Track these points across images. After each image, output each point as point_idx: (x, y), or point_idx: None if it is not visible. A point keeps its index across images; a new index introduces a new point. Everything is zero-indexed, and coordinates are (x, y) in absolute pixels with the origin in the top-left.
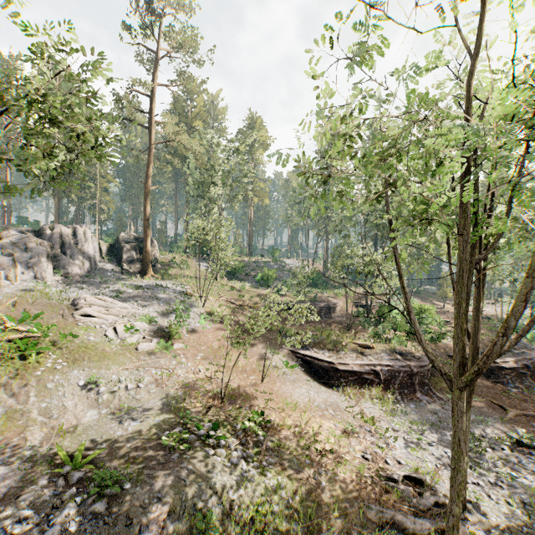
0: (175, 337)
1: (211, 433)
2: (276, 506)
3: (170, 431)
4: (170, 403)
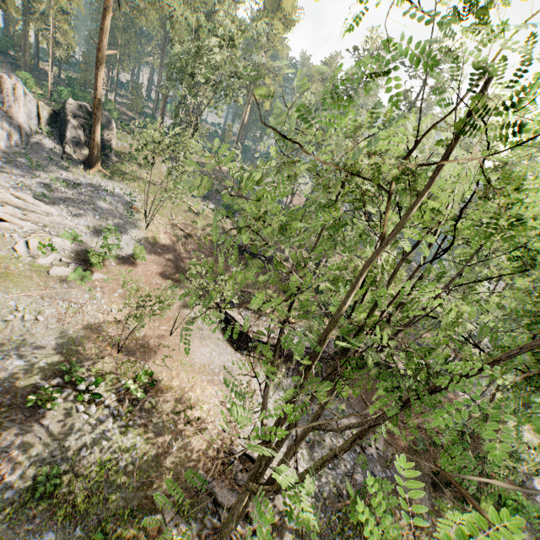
0: (97, 267)
1: (91, 388)
2: (123, 463)
3: (50, 379)
4: (65, 344)
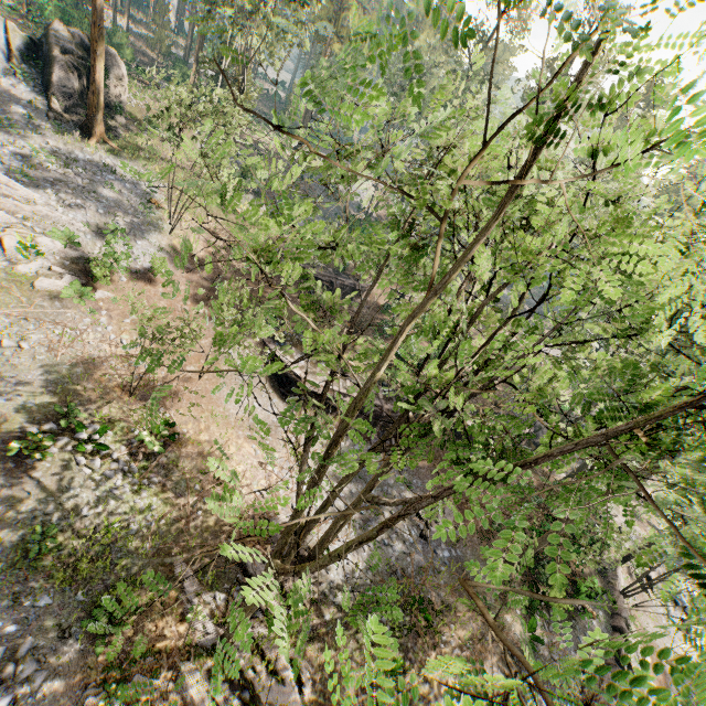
0: (101, 282)
1: (94, 438)
2: (136, 526)
3: (41, 424)
4: (60, 381)
